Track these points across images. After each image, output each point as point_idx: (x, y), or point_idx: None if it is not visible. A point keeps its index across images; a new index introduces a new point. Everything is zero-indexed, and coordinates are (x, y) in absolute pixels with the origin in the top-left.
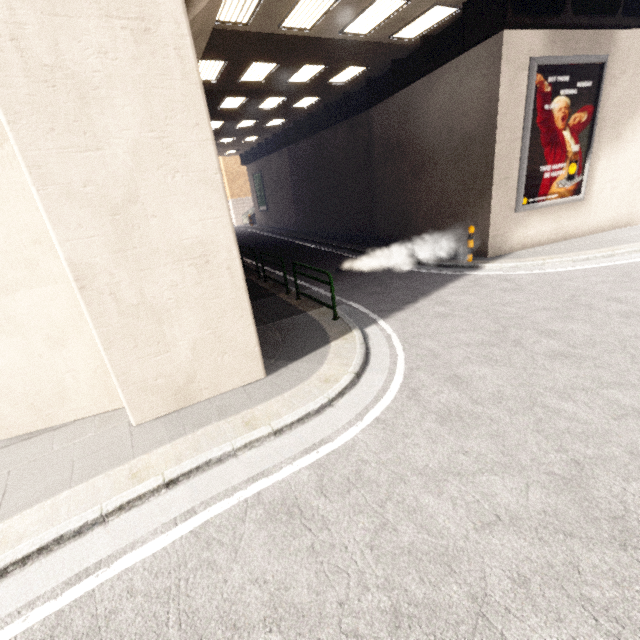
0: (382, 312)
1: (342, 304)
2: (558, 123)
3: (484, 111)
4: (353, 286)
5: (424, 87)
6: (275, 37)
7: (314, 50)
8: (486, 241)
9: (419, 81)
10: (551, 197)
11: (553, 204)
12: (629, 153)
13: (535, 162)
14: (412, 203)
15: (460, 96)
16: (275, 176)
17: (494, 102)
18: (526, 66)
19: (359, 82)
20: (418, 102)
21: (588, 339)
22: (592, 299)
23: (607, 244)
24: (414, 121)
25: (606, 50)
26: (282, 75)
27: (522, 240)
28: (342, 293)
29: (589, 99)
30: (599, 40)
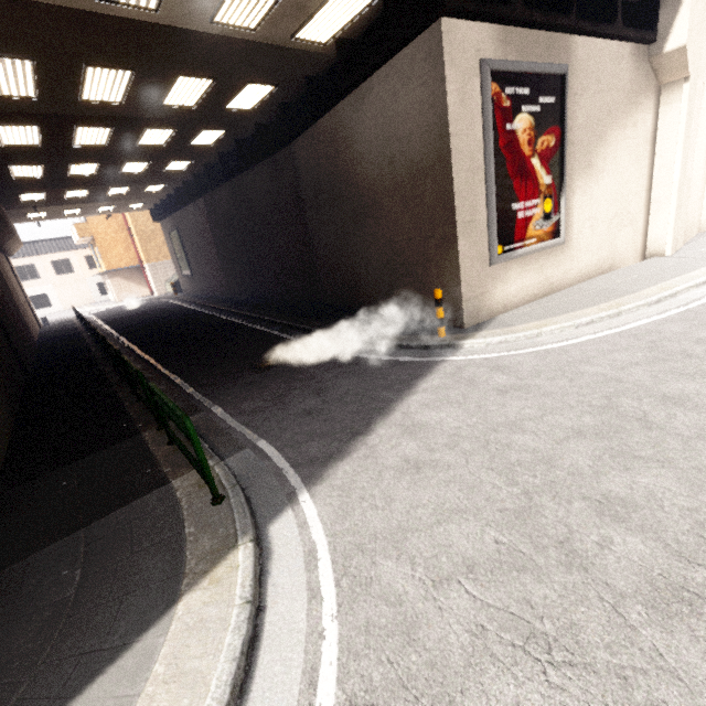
0: (310, 464)
1: (246, 447)
2: (524, 148)
3: (431, 132)
4: (275, 398)
5: (351, 108)
6: (101, 20)
7: (183, 52)
8: (459, 306)
9: (343, 101)
10: (529, 242)
11: (533, 251)
12: (602, 185)
13: (505, 198)
14: (359, 259)
15: (397, 115)
16: (194, 233)
17: (443, 118)
18: (476, 71)
19: (272, 109)
20: (346, 128)
21: (696, 523)
22: (639, 402)
23: (604, 297)
24: (345, 153)
25: (564, 59)
26: (151, 93)
27: (503, 300)
28: (254, 417)
29: (554, 119)
30: (555, 46)
